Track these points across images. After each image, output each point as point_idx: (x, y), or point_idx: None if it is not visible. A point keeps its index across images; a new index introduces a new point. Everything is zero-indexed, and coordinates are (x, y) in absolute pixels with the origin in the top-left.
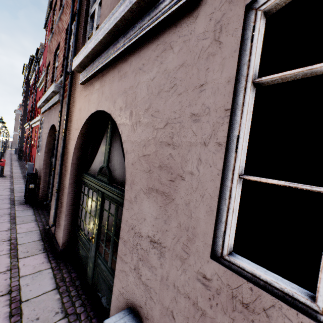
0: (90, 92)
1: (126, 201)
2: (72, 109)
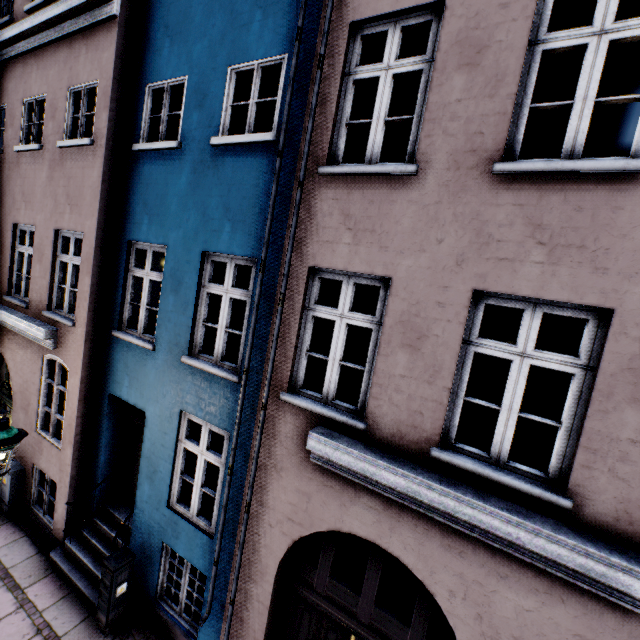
0: None
1: (14, 411)
2: None
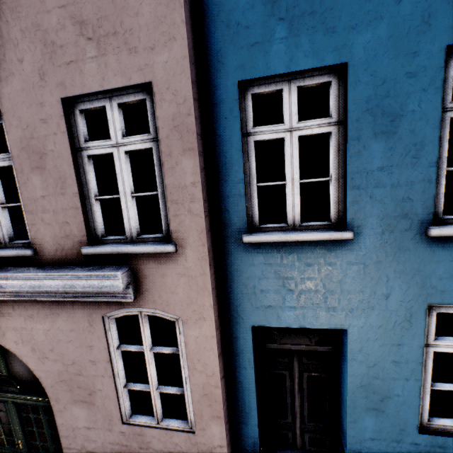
0: None
1: (56, 412)
2: None
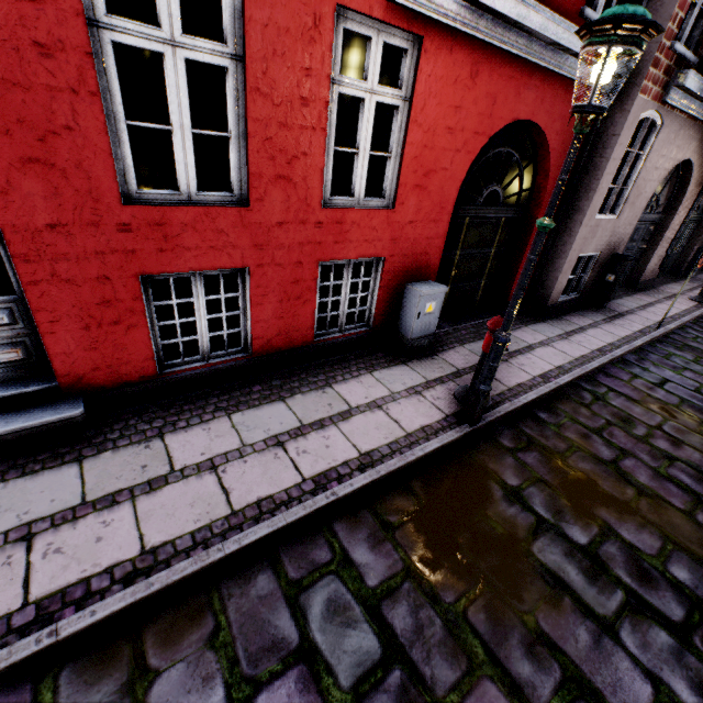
0: None
1: None
2: None
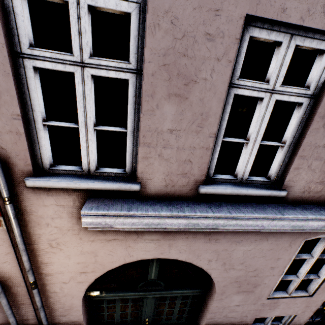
0: (127, 239)
1: (216, 300)
2: (39, 249)
